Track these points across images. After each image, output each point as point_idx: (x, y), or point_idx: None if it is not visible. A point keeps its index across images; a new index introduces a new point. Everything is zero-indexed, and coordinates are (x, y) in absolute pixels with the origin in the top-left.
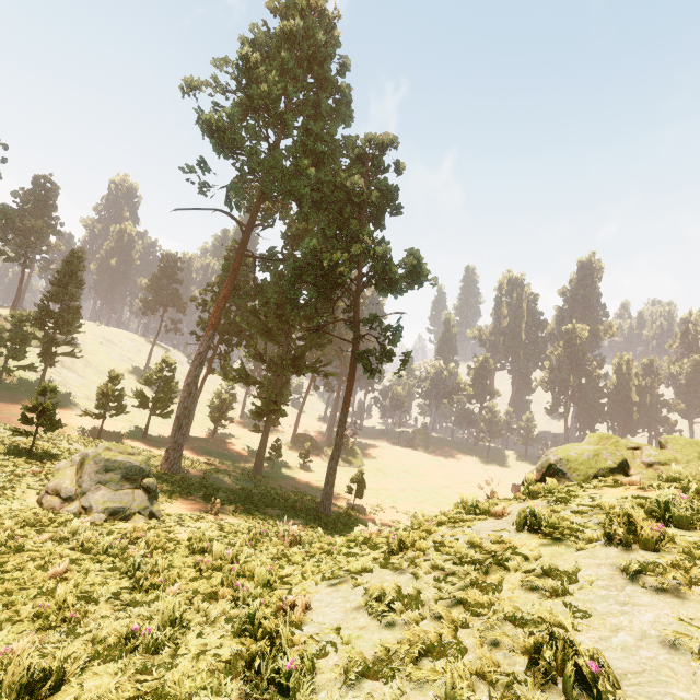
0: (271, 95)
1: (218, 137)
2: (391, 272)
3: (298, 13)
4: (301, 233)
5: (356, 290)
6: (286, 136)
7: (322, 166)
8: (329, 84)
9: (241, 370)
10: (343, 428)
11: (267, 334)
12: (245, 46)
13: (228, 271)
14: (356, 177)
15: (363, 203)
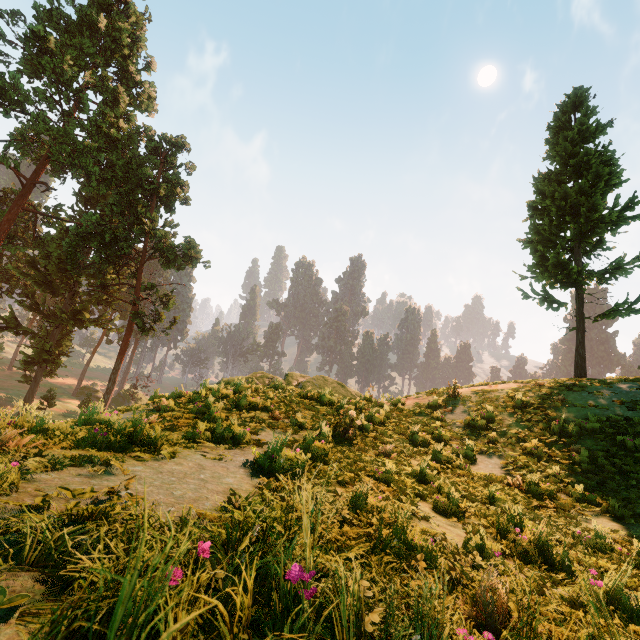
0: (66, 75)
1: None
2: (168, 253)
3: (104, 5)
4: (96, 195)
5: (140, 260)
6: (80, 111)
7: (116, 149)
8: (133, 78)
9: (9, 318)
10: (117, 375)
11: (47, 285)
12: (40, 17)
13: (0, 218)
14: (146, 169)
15: (153, 191)
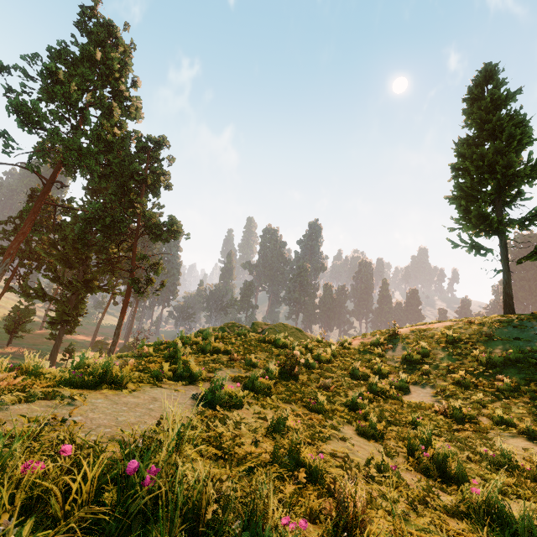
0: (72, 98)
1: (23, 116)
2: (155, 229)
3: (99, 42)
4: (100, 188)
5: (135, 237)
6: (85, 124)
7: (112, 151)
8: (123, 95)
9: (38, 289)
10: (120, 330)
11: (65, 261)
12: (52, 56)
13: (29, 212)
14: (136, 164)
15: (142, 181)
